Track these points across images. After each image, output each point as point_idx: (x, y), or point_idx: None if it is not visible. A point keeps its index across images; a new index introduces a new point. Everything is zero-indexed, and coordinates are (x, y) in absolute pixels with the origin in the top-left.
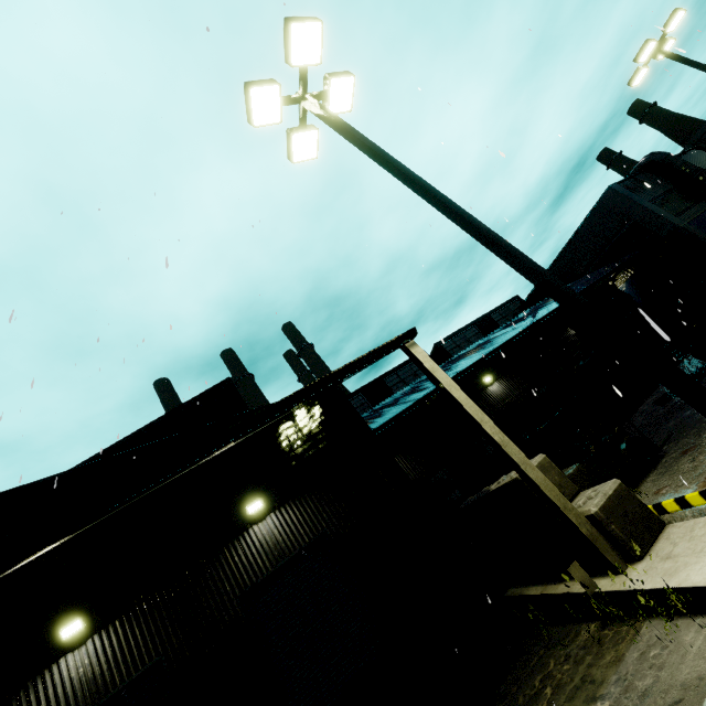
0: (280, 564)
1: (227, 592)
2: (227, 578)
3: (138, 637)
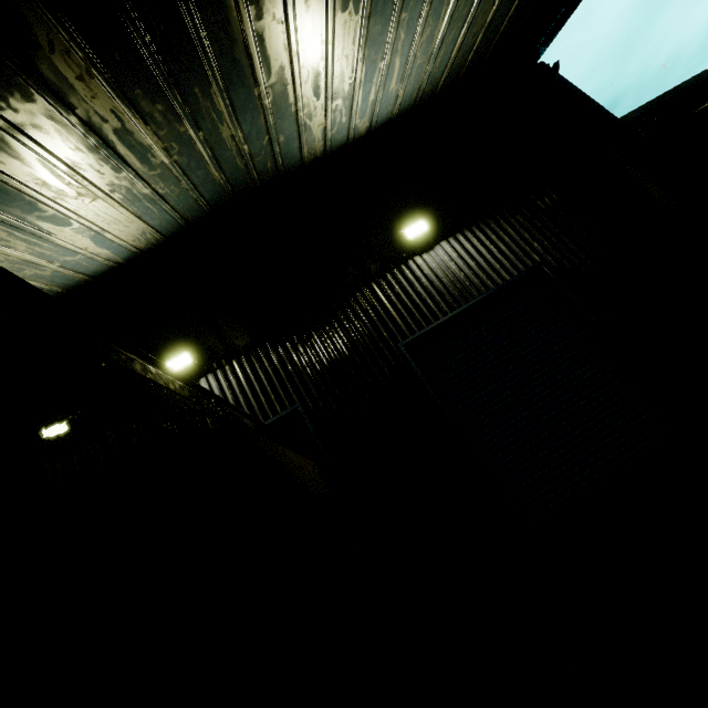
0: (466, 306)
1: (384, 339)
2: (382, 321)
3: (263, 381)
